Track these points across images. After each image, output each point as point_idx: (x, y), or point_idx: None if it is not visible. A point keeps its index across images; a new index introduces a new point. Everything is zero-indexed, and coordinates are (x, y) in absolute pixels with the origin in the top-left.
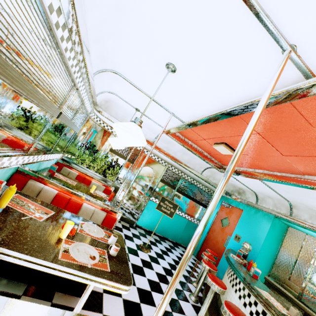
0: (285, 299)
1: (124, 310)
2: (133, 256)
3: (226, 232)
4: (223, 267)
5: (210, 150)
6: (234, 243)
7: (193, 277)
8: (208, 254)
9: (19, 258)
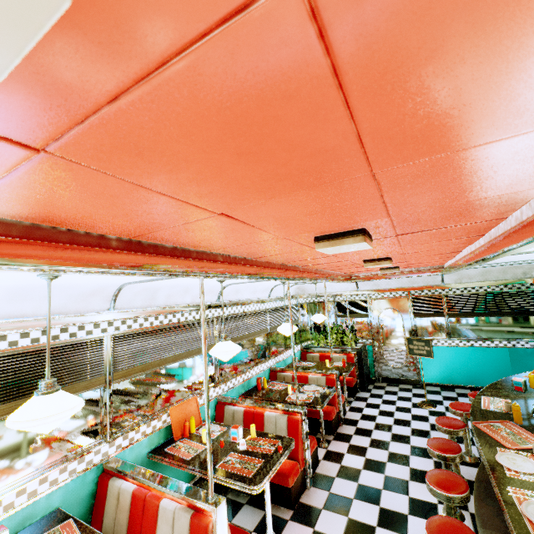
0: None
1: (369, 443)
2: (400, 413)
3: None
4: None
5: None
6: None
7: None
8: None
9: (272, 401)
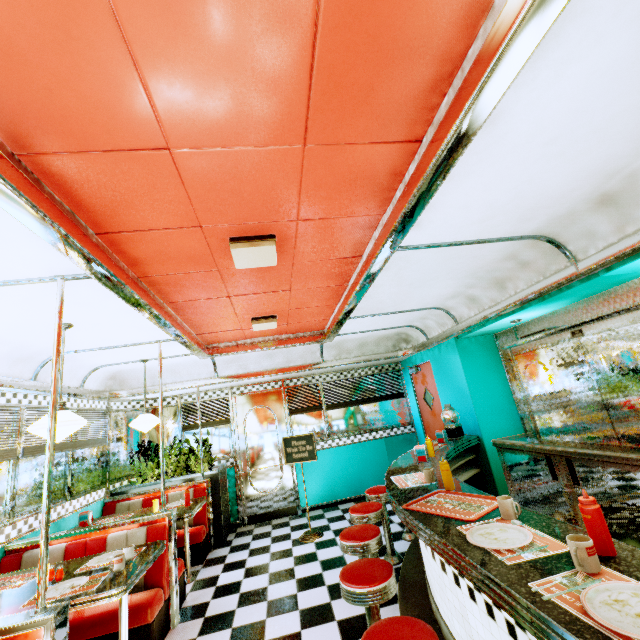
0: (524, 456)
1: None
2: (278, 562)
3: (437, 413)
4: None
5: (275, 331)
6: None
7: None
8: None
9: None
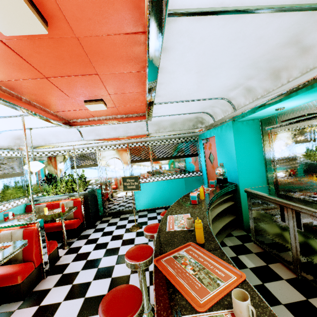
0: (264, 202)
1: (66, 294)
2: (113, 242)
3: (215, 167)
4: None
5: (110, 112)
6: None
7: None
8: None
9: None
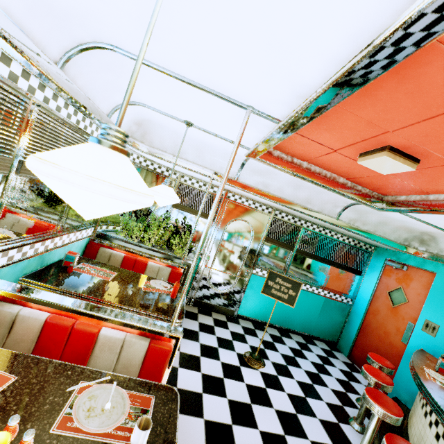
0: None
1: None
2: (232, 384)
3: (402, 315)
4: (407, 381)
5: (350, 171)
6: (425, 337)
7: (349, 405)
8: (374, 370)
9: None
